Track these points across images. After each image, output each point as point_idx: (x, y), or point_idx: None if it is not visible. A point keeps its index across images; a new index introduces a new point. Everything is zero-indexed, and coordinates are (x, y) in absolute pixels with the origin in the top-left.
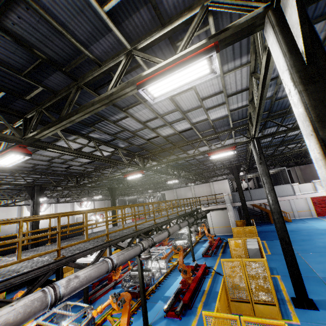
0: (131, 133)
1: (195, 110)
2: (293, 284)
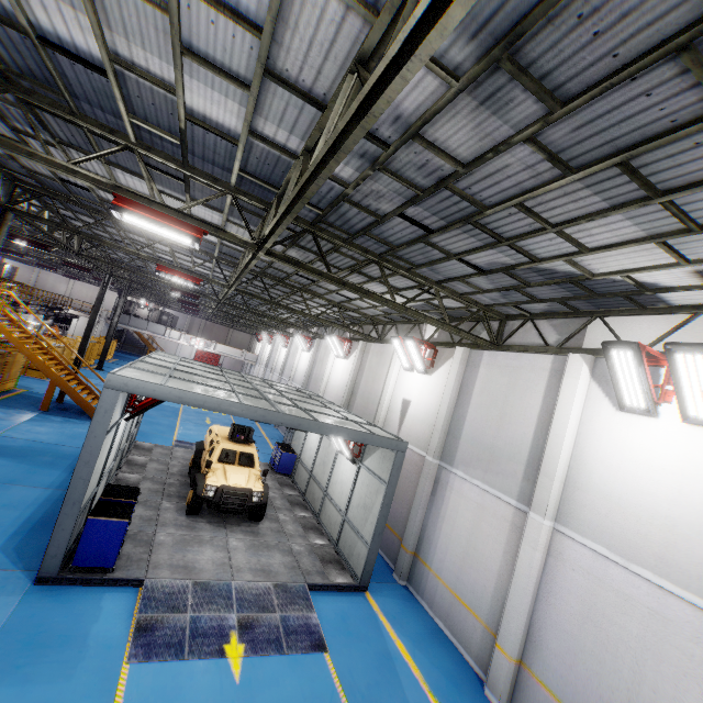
0: None
1: None
2: (99, 360)
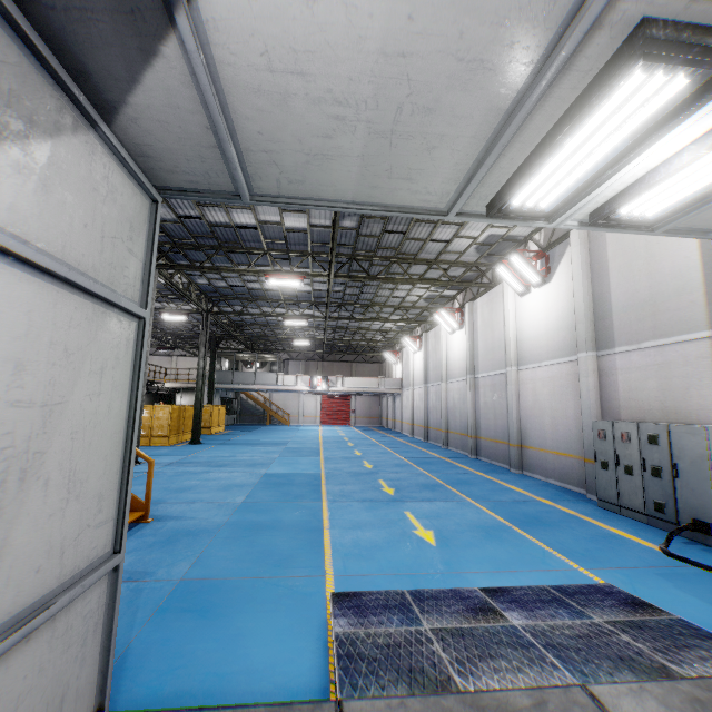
0: None
1: None
2: (192, 429)
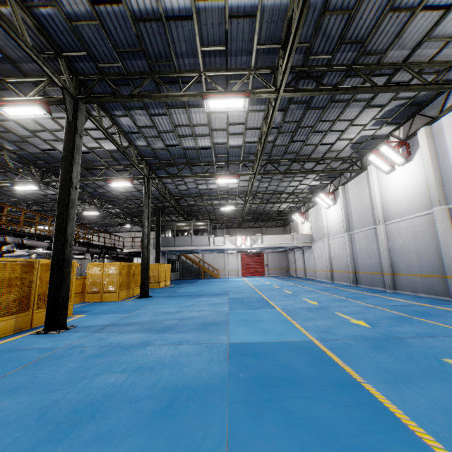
0: (19, 137)
1: (84, 136)
2: (140, 284)
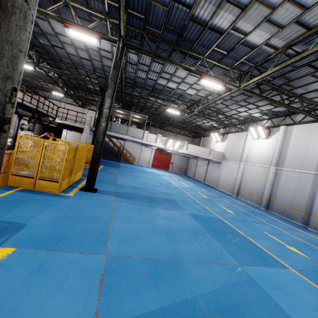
0: None
1: None
2: (88, 175)
